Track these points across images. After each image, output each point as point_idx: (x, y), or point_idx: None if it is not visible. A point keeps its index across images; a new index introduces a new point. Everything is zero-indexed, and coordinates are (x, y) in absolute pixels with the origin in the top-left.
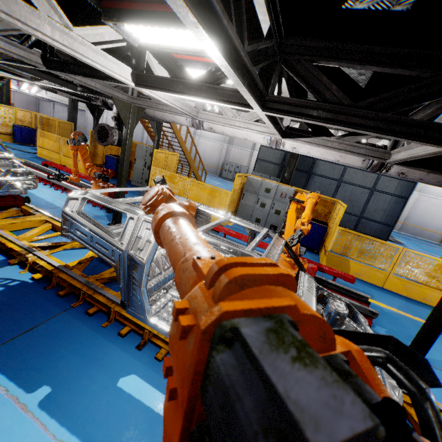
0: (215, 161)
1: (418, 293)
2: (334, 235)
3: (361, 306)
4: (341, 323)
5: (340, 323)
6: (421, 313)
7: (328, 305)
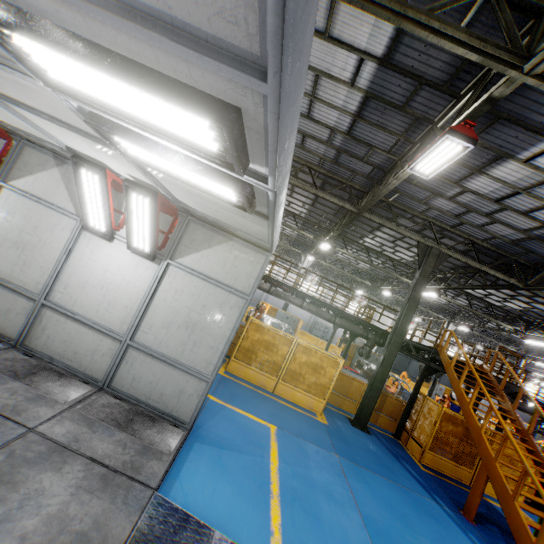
0: (306, 319)
1: None
2: None
3: None
4: None
5: None
6: None
7: None
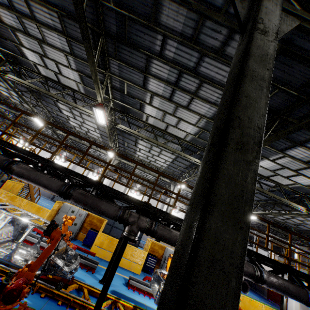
0: None
1: (128, 265)
2: (98, 236)
3: (91, 263)
4: (70, 258)
5: (70, 258)
6: (124, 272)
7: (68, 252)
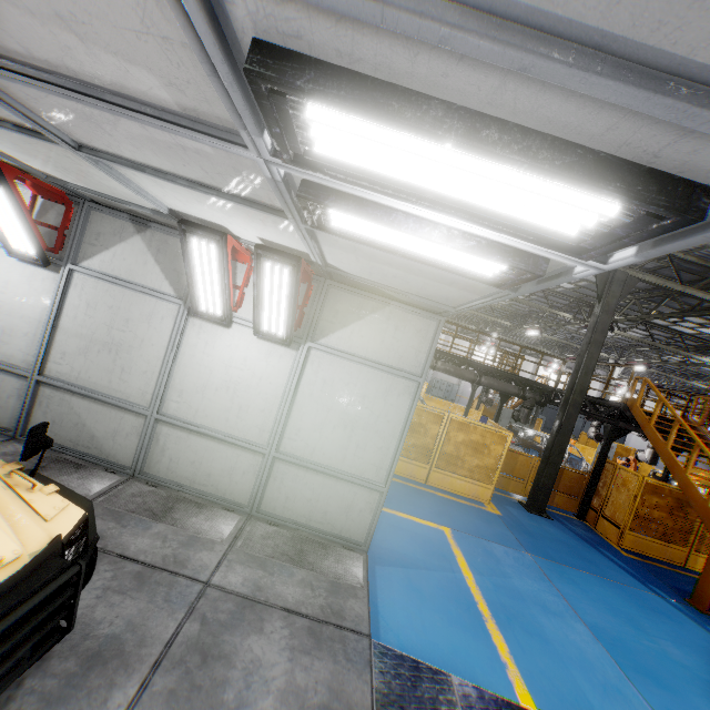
0: None
1: None
2: None
3: None
4: None
5: None
6: None
7: None
